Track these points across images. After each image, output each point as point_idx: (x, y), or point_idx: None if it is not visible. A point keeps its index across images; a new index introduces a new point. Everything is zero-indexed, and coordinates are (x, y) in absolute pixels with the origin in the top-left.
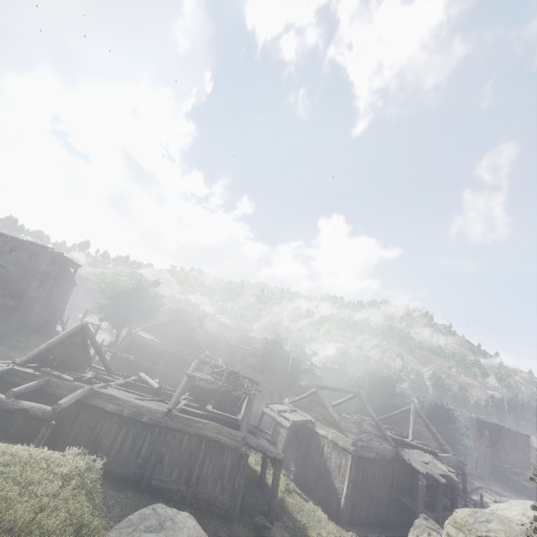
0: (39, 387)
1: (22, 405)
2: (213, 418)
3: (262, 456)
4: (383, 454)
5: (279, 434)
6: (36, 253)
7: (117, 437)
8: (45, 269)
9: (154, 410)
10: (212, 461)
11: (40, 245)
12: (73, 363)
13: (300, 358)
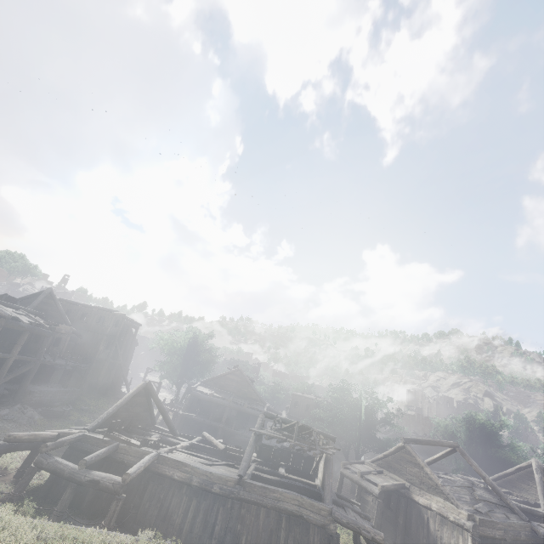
0: (109, 454)
1: (93, 476)
2: (289, 485)
3: (349, 533)
4: (513, 532)
5: (366, 502)
6: (103, 317)
7: (188, 512)
8: (111, 331)
9: (224, 477)
10: (296, 543)
11: (106, 309)
12: (139, 425)
13: (373, 405)
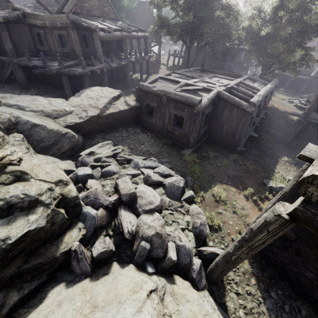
0: None
1: None
2: None
3: None
4: None
5: None
6: None
7: None
8: None
9: None
10: None
11: None
12: None
13: None
